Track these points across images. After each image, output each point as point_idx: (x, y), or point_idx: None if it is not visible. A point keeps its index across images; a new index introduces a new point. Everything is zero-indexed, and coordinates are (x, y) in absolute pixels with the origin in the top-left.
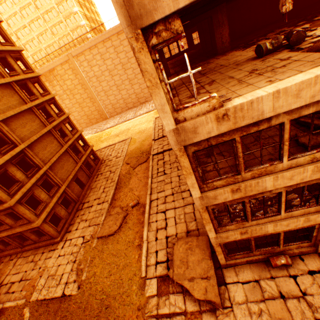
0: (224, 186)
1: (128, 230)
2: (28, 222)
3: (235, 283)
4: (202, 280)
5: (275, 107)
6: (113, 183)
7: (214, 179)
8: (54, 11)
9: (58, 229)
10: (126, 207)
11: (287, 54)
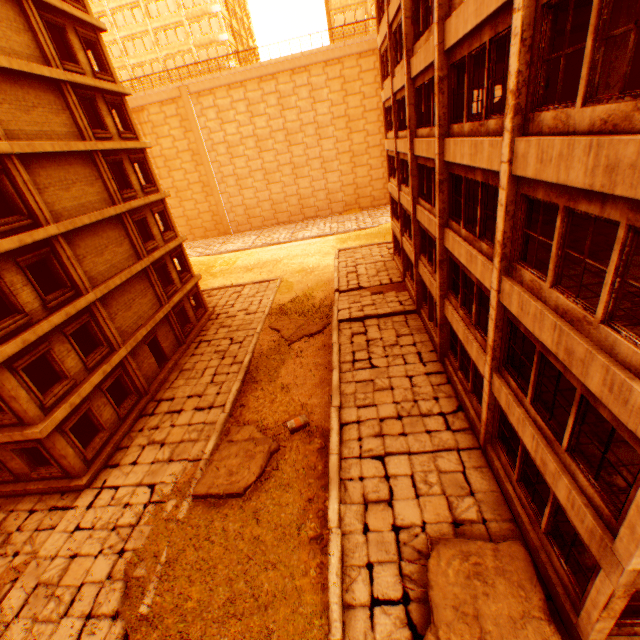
0: None
1: (284, 489)
2: (15, 423)
3: None
4: None
5: None
6: (237, 366)
7: None
8: (171, 0)
9: (88, 454)
10: (274, 429)
11: None
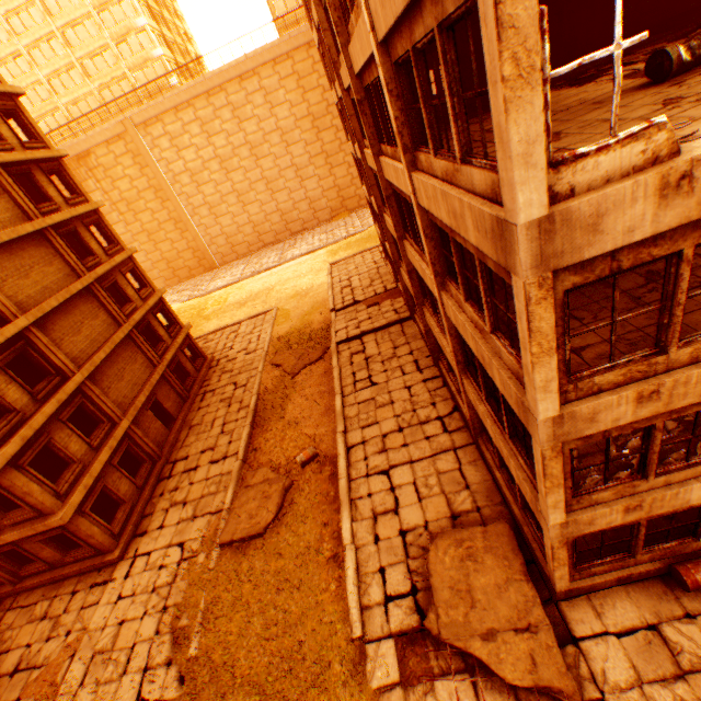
0: (618, 386)
1: (301, 520)
2: (35, 516)
3: (600, 636)
4: (517, 636)
5: None
6: (245, 411)
7: (597, 369)
8: (90, 22)
9: (114, 529)
10: (287, 466)
11: None
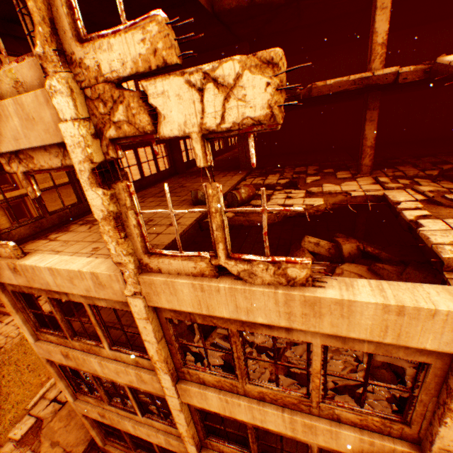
0: (59, 344)
1: None
2: None
3: None
4: (62, 452)
5: (58, 283)
6: None
7: (49, 331)
8: None
9: None
10: None
11: (192, 217)
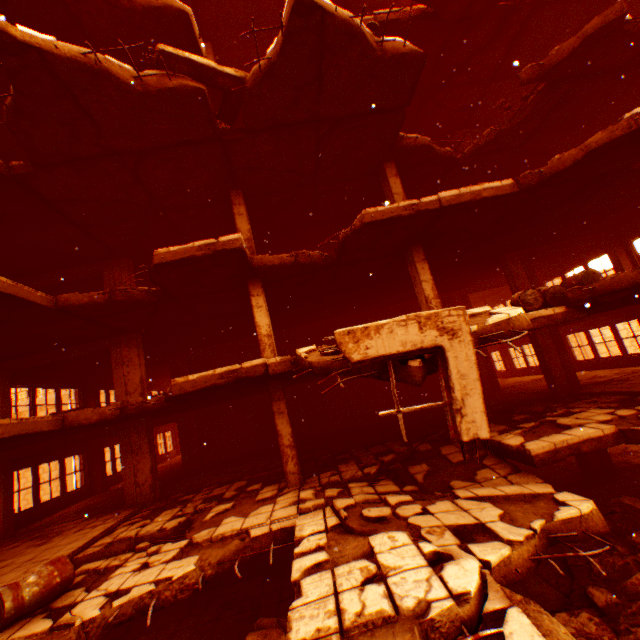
0: None
1: None
2: None
3: None
4: None
5: None
6: None
7: None
8: None
9: None
10: None
11: None
